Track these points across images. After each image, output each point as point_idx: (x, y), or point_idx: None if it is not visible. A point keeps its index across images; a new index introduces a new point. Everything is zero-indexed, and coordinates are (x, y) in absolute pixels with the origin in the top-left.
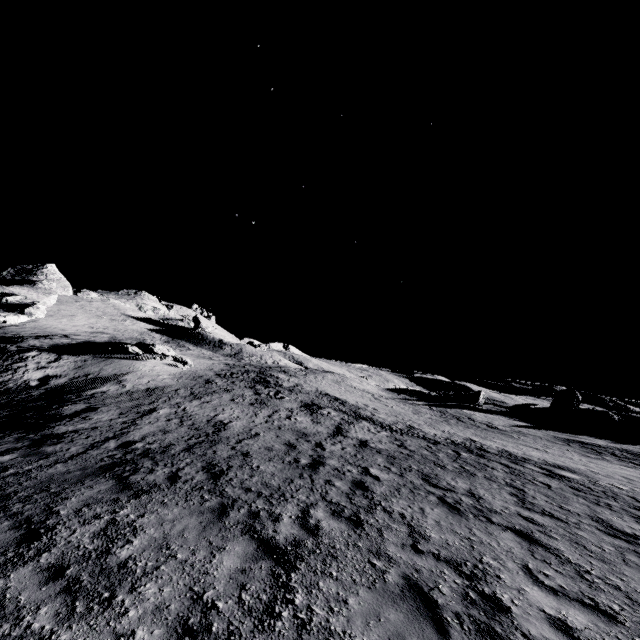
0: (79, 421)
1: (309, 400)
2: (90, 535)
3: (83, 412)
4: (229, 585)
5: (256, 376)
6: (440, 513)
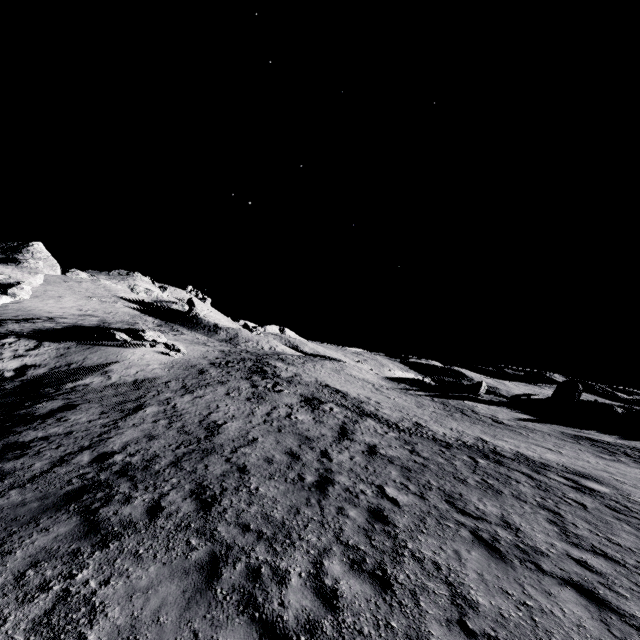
0: (52, 423)
1: (309, 393)
2: (27, 626)
3: (59, 411)
4: None
5: (253, 365)
6: (480, 559)
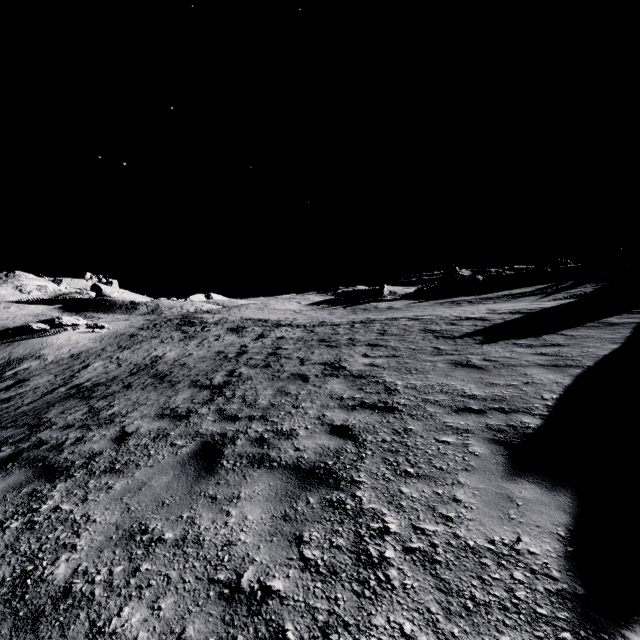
0: (17, 389)
1: (234, 326)
2: (80, 415)
3: (16, 384)
4: (185, 401)
5: (180, 321)
6: (324, 350)
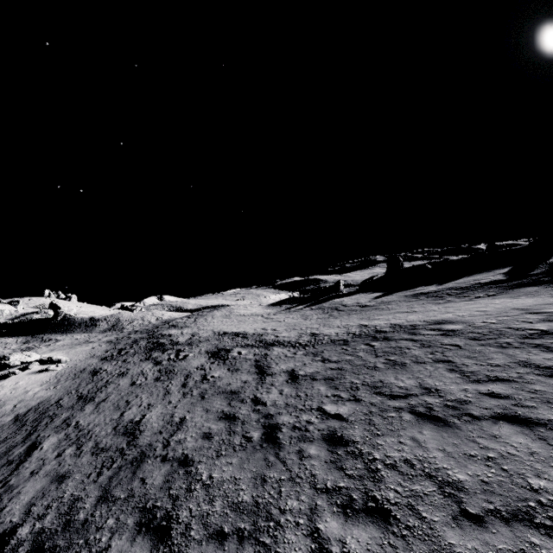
0: None
1: (213, 347)
2: None
3: None
4: None
5: (147, 343)
6: (432, 435)
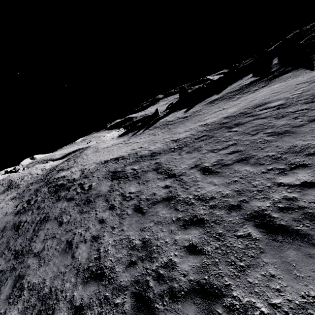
0: None
1: (107, 173)
2: None
3: None
4: None
5: (48, 188)
6: None
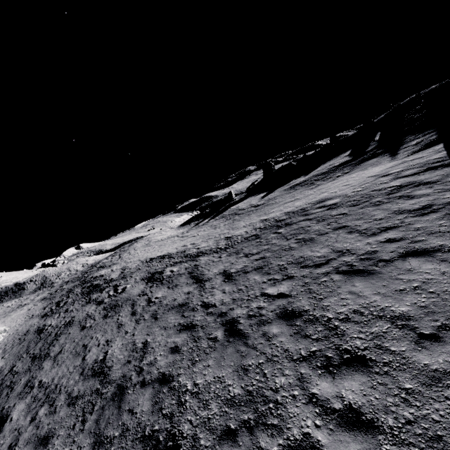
0: None
1: (146, 274)
2: None
3: None
4: None
5: (82, 289)
6: (364, 284)
